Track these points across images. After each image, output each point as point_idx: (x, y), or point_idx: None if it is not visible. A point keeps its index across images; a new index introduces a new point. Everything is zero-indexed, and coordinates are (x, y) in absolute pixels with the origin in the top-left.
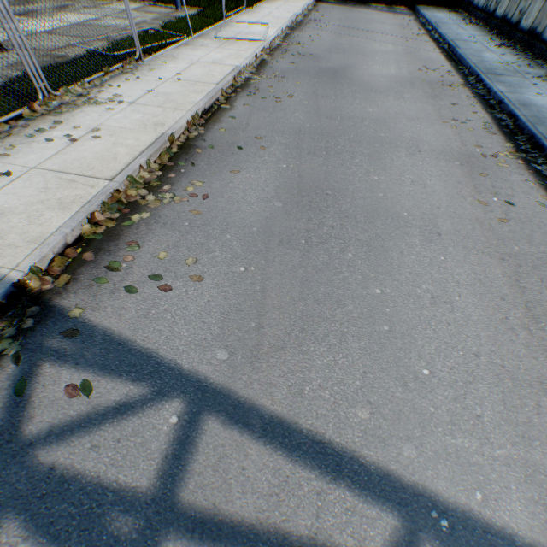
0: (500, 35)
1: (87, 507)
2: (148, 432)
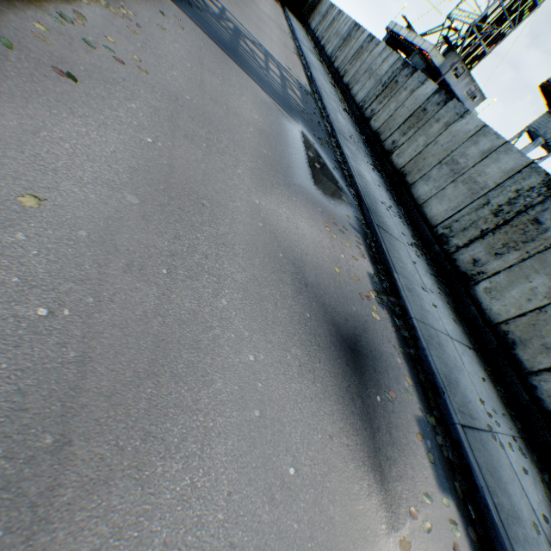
0: (314, 46)
1: (211, 2)
2: (217, 4)
